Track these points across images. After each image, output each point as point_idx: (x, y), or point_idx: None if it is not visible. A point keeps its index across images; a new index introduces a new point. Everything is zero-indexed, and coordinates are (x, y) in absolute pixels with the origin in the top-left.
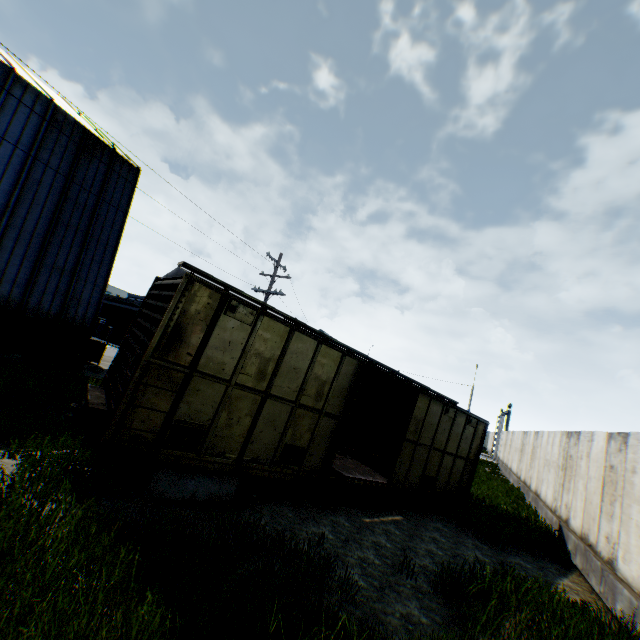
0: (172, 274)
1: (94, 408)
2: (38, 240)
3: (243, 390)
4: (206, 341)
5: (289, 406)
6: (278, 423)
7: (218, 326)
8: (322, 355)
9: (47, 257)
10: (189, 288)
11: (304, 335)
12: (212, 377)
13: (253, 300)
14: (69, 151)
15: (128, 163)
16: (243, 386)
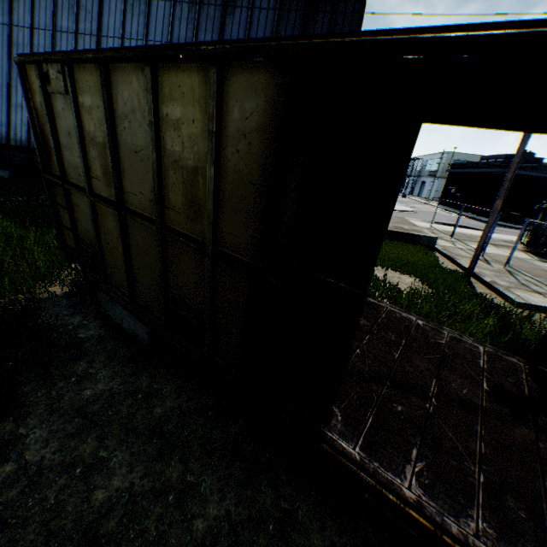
0: None
1: None
2: None
3: (99, 202)
4: (55, 141)
5: (155, 230)
6: (152, 259)
7: (57, 115)
8: (167, 98)
9: None
10: (28, 78)
11: (124, 65)
12: (78, 188)
13: None
14: (297, 26)
15: None
16: (101, 197)
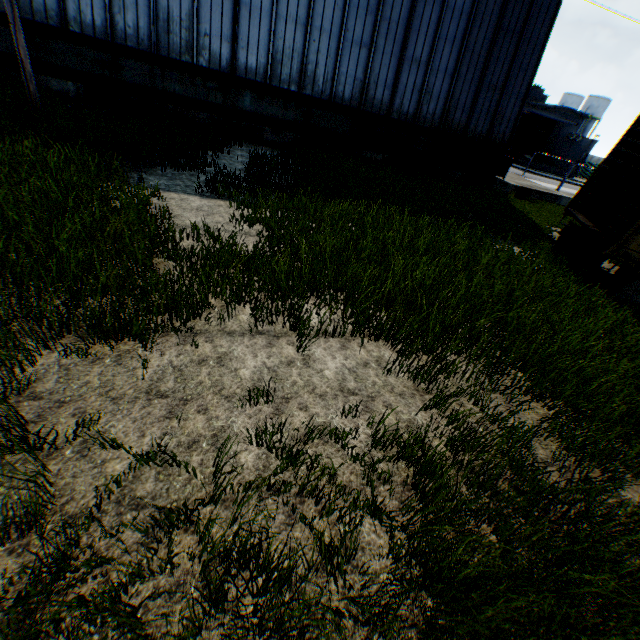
0: None
1: (590, 230)
2: (481, 60)
3: None
4: None
5: None
6: None
7: None
8: None
9: (485, 77)
10: None
11: None
12: None
13: None
14: None
15: None
16: None
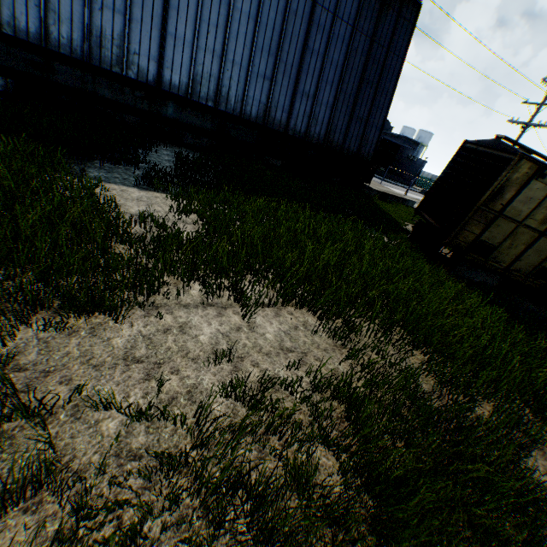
0: (487, 143)
1: (434, 226)
2: (352, 99)
3: (526, 229)
4: (514, 197)
5: None
6: (541, 253)
7: (525, 187)
8: None
9: (355, 111)
10: (516, 163)
11: None
12: (509, 219)
13: (546, 160)
14: (375, 11)
15: (412, 1)
16: (527, 226)
